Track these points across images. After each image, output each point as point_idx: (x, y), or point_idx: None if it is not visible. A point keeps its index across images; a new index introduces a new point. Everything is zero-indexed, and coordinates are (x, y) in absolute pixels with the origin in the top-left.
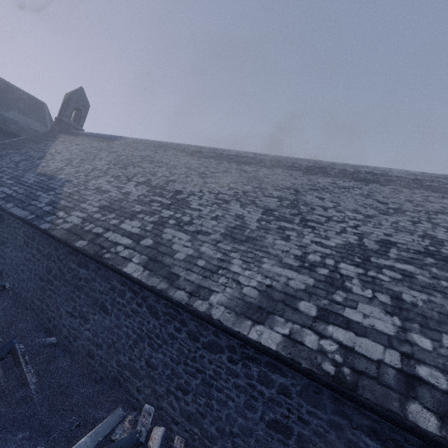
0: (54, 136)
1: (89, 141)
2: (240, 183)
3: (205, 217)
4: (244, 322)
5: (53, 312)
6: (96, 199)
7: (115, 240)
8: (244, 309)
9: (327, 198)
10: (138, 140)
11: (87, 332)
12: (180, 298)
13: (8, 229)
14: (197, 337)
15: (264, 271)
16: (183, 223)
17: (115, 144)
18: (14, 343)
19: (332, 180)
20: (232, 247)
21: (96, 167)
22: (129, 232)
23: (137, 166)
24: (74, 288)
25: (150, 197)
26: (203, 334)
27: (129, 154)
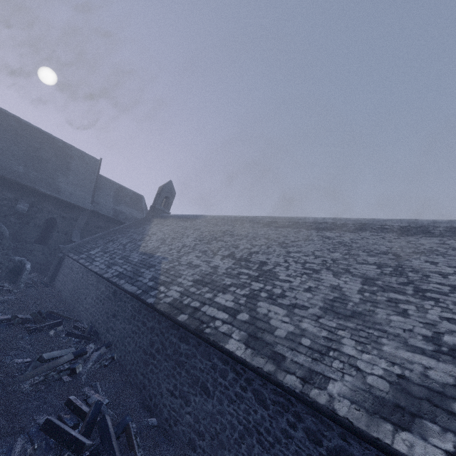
0: (149, 220)
1: (176, 222)
2: (326, 251)
3: (297, 289)
4: (382, 425)
5: (154, 389)
6: (190, 274)
7: (212, 314)
8: (376, 406)
9: (442, 262)
10: (217, 216)
11: (188, 416)
12: (293, 384)
13: (119, 303)
14: (319, 438)
15: (387, 355)
16: (275, 296)
17: (198, 222)
18: (127, 420)
19: (439, 240)
20: (336, 323)
21: (185, 244)
22: (224, 306)
23: (220, 240)
24: (175, 363)
25: (237, 270)
26: (326, 436)
27: (210, 230)
